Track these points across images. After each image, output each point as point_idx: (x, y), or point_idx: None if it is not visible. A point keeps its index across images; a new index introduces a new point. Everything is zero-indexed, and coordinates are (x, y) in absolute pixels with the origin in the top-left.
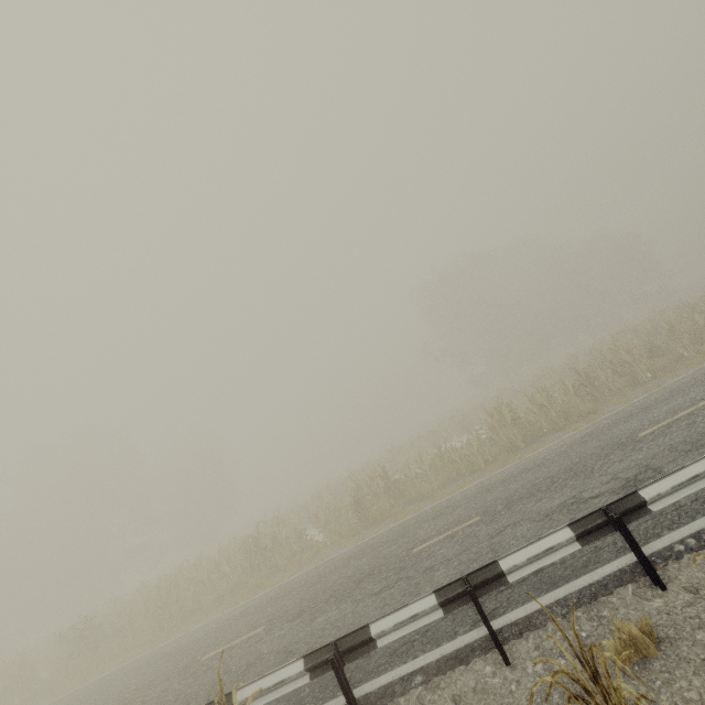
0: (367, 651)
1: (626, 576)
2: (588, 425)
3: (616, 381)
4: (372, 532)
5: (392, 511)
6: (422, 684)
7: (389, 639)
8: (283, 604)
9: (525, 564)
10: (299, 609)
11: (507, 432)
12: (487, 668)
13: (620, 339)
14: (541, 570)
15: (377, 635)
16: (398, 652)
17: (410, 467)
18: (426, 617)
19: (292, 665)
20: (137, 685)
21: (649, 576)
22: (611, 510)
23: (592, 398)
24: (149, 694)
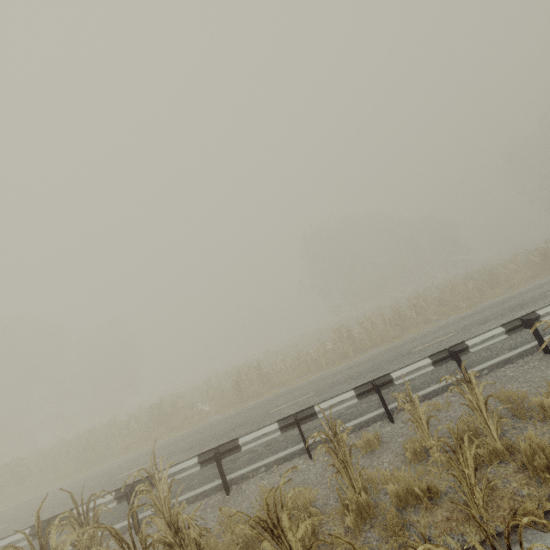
0: (235, 453)
1: (379, 418)
2: (392, 344)
3: (416, 319)
4: (245, 404)
5: (261, 392)
6: (264, 471)
7: (249, 446)
8: (179, 444)
9: (328, 409)
10: (191, 446)
11: (343, 345)
12: (300, 461)
13: (427, 292)
14: (339, 417)
15: (242, 443)
16: (253, 459)
17: (277, 364)
18: (271, 435)
19: (190, 460)
20: (67, 495)
21: (388, 416)
22: (376, 382)
23: (400, 328)
24: (79, 498)
